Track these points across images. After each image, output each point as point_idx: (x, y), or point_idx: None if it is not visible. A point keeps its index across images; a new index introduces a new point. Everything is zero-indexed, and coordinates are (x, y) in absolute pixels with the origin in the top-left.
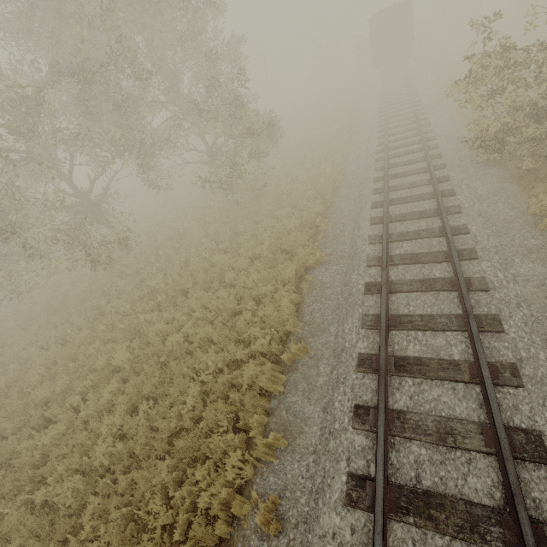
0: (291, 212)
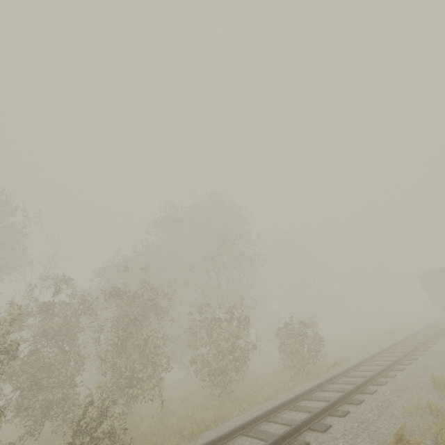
0: None
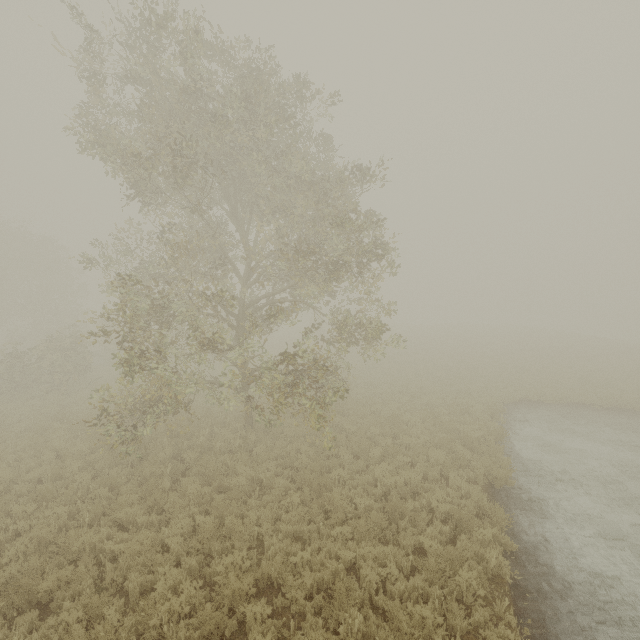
0: None
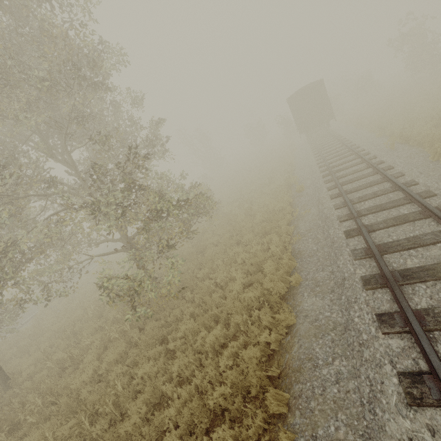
0: (223, 333)
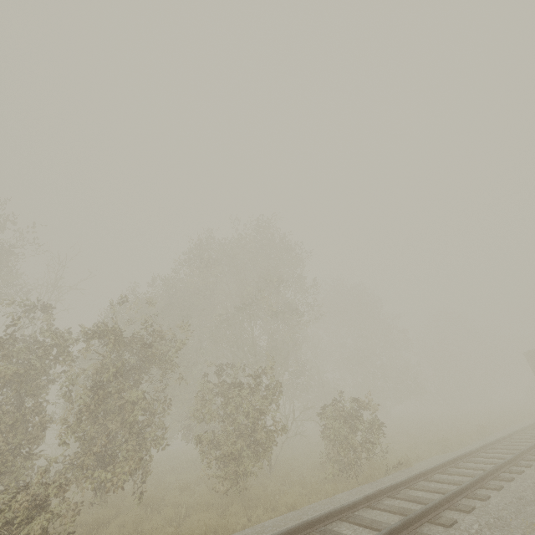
0: None
